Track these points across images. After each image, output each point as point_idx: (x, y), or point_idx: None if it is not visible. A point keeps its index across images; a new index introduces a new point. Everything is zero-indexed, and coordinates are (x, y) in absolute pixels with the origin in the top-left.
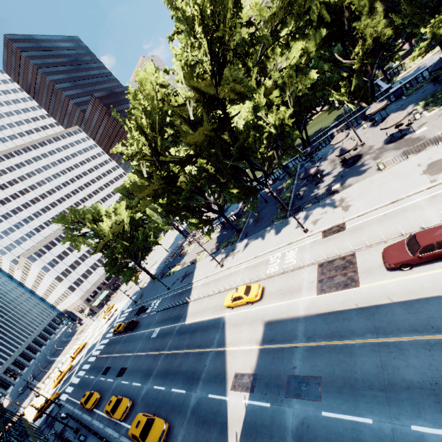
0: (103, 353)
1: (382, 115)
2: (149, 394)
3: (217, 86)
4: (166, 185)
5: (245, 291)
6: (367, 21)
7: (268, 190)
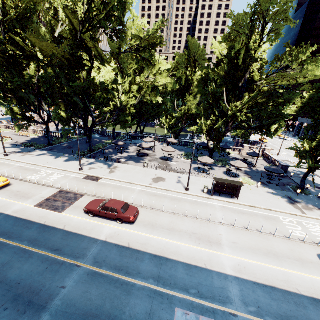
0: None
1: (174, 147)
2: None
3: (83, 33)
4: (5, 60)
5: None
6: (191, 99)
7: (73, 126)
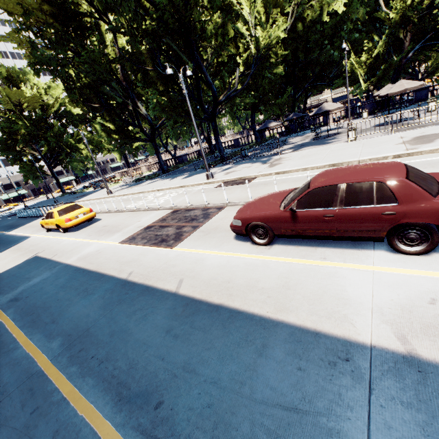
0: None
1: (390, 112)
2: None
3: None
4: (62, 27)
5: (63, 209)
6: None
7: (171, 72)
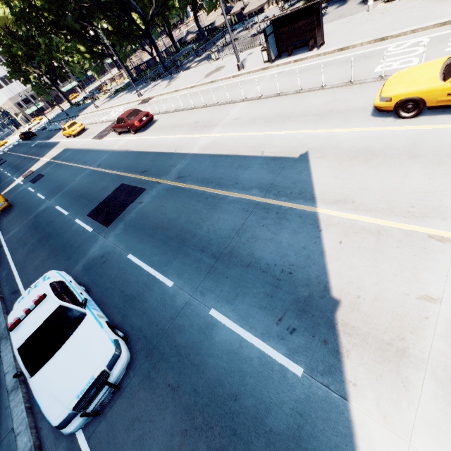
0: (8, 151)
1: None
2: (0, 175)
3: None
4: None
5: (69, 125)
6: None
7: (93, 34)
